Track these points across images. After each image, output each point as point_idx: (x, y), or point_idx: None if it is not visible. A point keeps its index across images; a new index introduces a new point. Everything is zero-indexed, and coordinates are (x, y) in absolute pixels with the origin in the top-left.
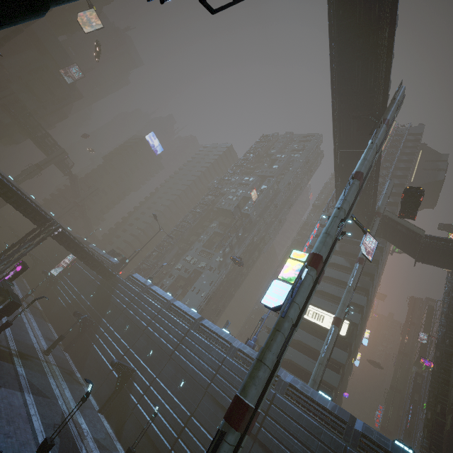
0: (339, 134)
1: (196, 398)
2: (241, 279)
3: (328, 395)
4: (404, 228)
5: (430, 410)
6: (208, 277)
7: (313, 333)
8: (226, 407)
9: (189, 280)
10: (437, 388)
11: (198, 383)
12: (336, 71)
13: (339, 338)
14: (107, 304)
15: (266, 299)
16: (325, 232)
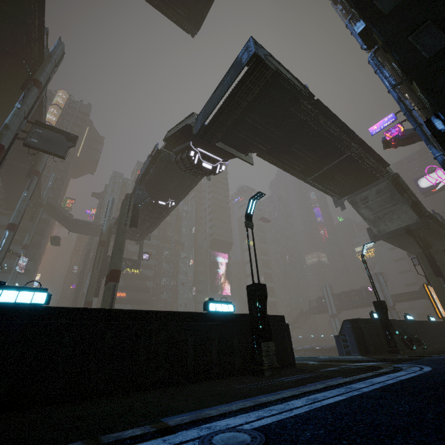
0: None
1: None
2: None
3: None
4: (61, 214)
5: None
6: None
7: None
8: None
9: None
10: (73, 302)
11: None
12: None
13: None
14: None
15: None
16: None
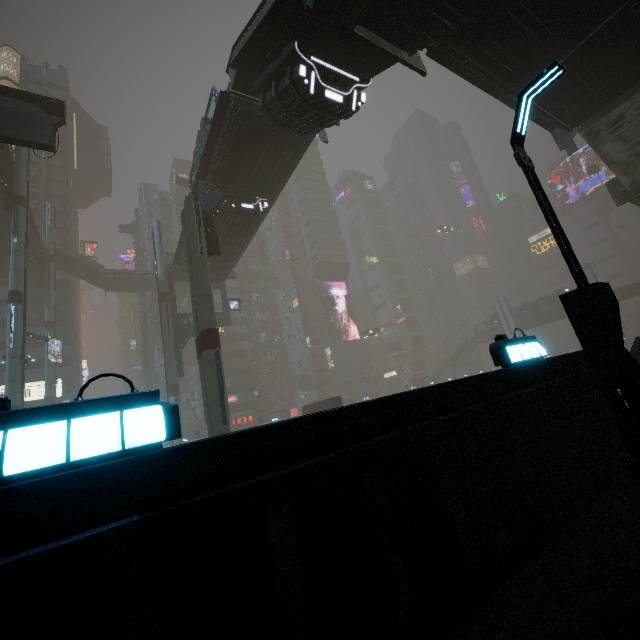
0: None
1: None
2: None
3: None
4: (85, 266)
5: None
6: None
7: None
8: None
9: None
10: (146, 389)
11: None
12: None
13: (57, 400)
14: None
15: None
16: (11, 380)
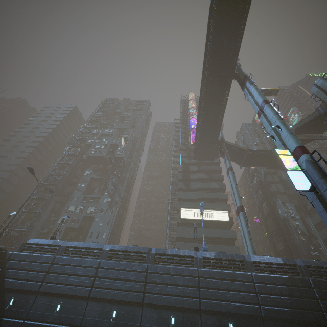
0: (206, 87)
1: (195, 323)
2: (125, 213)
3: (270, 256)
4: (235, 148)
5: (272, 243)
6: (102, 218)
7: (208, 227)
8: (227, 310)
9: (80, 229)
10: (277, 229)
11: (189, 309)
12: (211, 42)
13: (225, 224)
14: (1, 294)
15: (298, 186)
16: (291, 133)
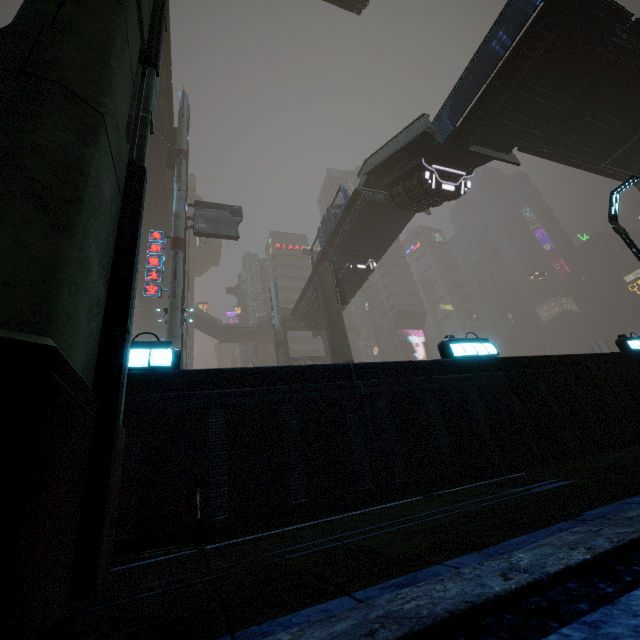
0: None
1: None
2: None
3: None
4: (208, 322)
5: None
6: None
7: None
8: None
9: None
10: None
11: None
12: None
13: None
14: None
15: None
16: None
